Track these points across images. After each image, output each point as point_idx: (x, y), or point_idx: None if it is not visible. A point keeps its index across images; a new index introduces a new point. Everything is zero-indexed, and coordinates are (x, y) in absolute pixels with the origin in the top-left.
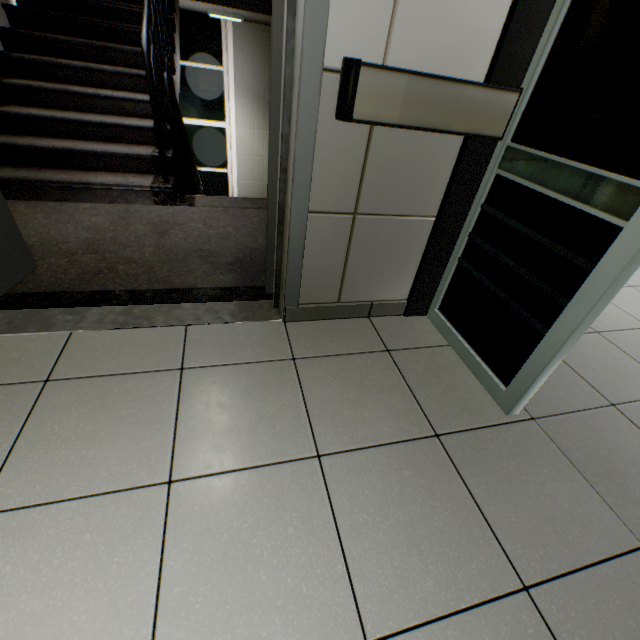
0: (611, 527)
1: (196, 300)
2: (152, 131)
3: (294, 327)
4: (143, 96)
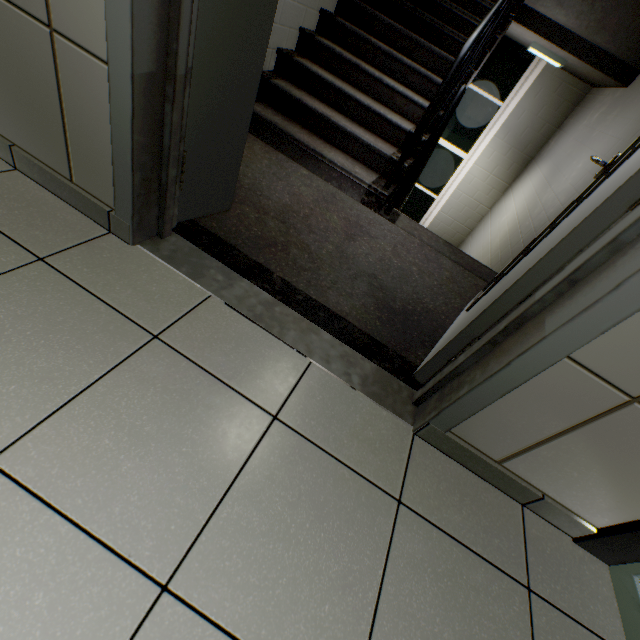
0: None
1: (338, 334)
2: (405, 134)
3: (422, 449)
4: (419, 98)
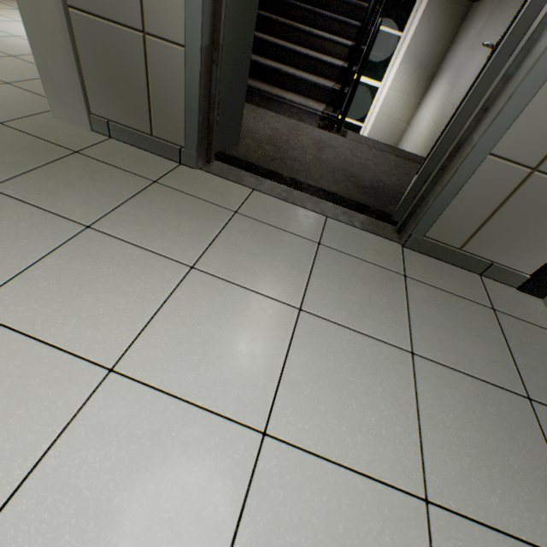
0: None
1: (336, 203)
2: (339, 69)
3: (409, 253)
4: (343, 40)
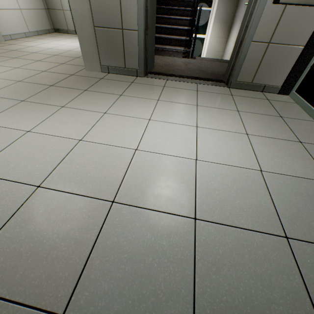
0: None
1: (199, 79)
2: (186, 31)
3: (232, 89)
4: (185, 17)
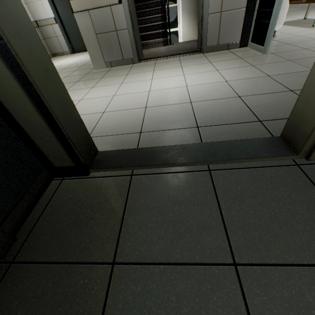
0: (282, 60)
1: (180, 54)
2: (161, 25)
3: (205, 54)
4: (157, 15)
